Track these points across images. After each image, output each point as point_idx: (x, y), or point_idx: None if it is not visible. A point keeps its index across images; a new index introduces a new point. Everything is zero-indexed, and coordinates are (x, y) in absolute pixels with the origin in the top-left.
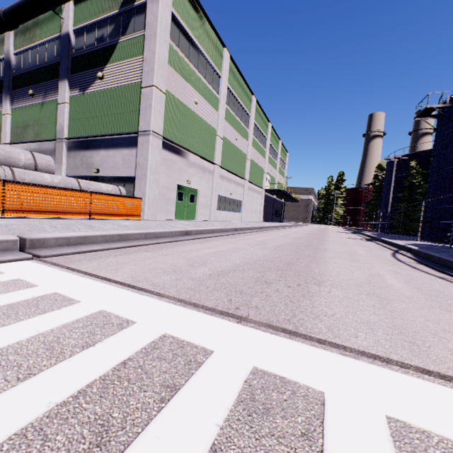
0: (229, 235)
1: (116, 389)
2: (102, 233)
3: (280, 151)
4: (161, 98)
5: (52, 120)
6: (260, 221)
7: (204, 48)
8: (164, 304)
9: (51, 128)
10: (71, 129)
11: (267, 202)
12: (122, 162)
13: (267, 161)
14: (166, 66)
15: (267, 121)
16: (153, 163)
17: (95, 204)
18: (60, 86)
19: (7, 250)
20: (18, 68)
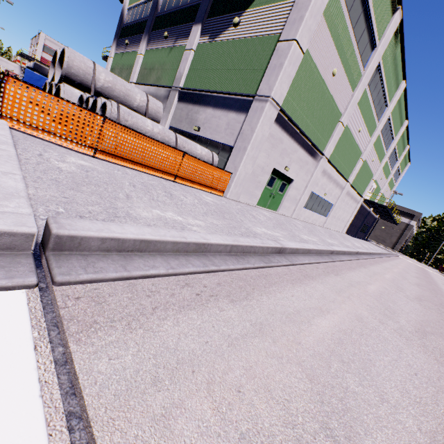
0: (326, 262)
1: None
2: (176, 237)
3: (401, 159)
4: (296, 58)
5: (175, 67)
6: (342, 232)
7: (373, 1)
8: None
9: (171, 74)
10: (188, 78)
11: (359, 214)
12: (225, 126)
13: (381, 166)
14: (319, 17)
15: (405, 117)
16: (259, 137)
17: (183, 167)
18: (192, 31)
19: (10, 249)
20: (163, 8)
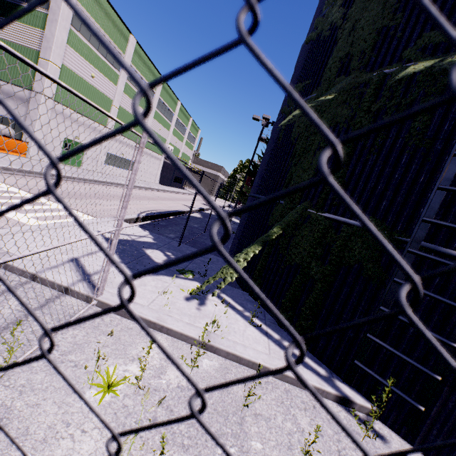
0: (86, 183)
1: (1, 191)
2: None
3: (191, 127)
4: (56, 71)
5: None
6: (154, 183)
7: (107, 33)
8: (15, 188)
9: None
10: None
11: (167, 169)
12: (14, 108)
13: (171, 133)
14: (64, 47)
15: (177, 99)
16: (43, 119)
17: None
18: None
19: None
20: None
